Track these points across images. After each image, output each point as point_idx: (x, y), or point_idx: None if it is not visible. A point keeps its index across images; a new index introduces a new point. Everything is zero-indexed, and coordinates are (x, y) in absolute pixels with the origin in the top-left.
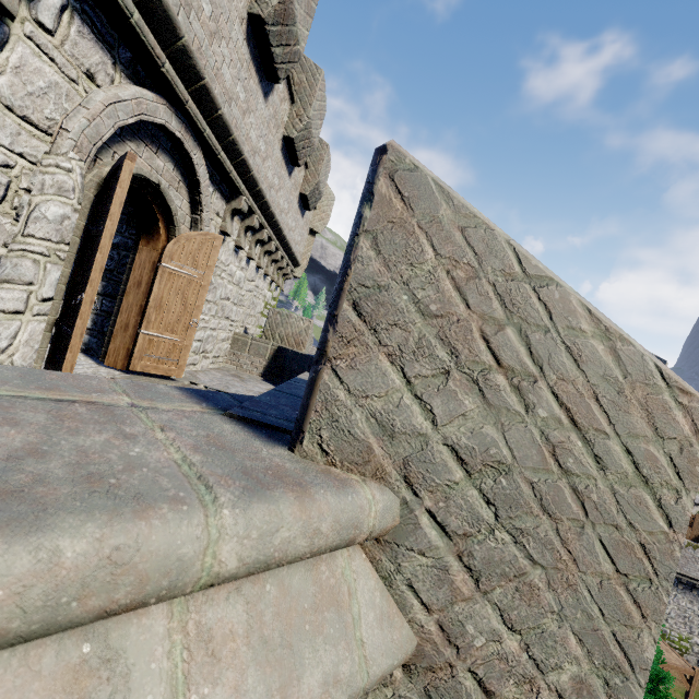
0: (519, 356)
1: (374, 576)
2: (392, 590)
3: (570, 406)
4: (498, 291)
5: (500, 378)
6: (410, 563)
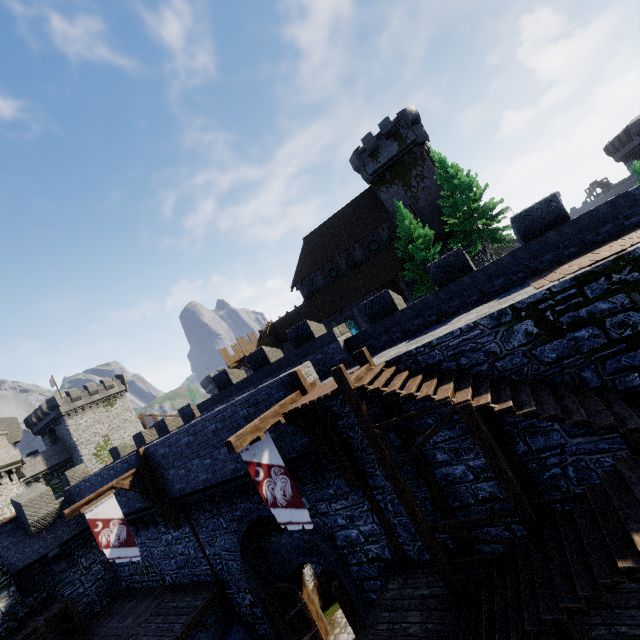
0: (6, 421)
1: (6, 431)
2: (7, 431)
3: (10, 421)
4: (3, 419)
5: (6, 422)
6: (7, 430)
